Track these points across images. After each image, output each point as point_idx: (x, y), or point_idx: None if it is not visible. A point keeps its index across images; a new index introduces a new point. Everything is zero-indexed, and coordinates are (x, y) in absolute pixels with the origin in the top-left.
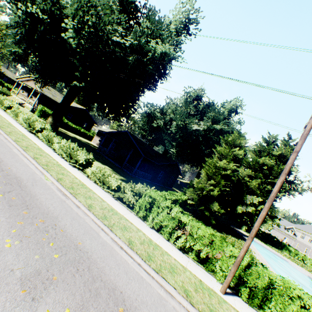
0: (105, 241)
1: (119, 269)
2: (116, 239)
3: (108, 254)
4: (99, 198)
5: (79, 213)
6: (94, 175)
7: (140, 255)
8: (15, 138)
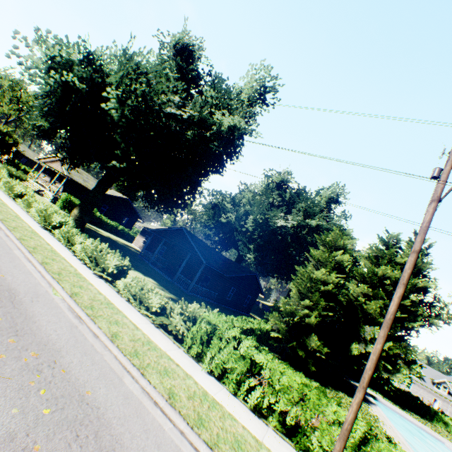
0: (130, 391)
1: (147, 439)
2: (148, 389)
3: (133, 413)
4: (131, 323)
5: (95, 345)
6: (128, 290)
7: (185, 416)
8: (20, 235)
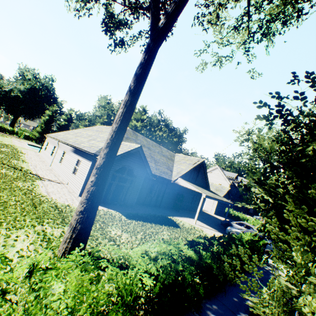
0: None
1: None
2: None
3: None
4: None
5: None
6: None
7: None
8: None
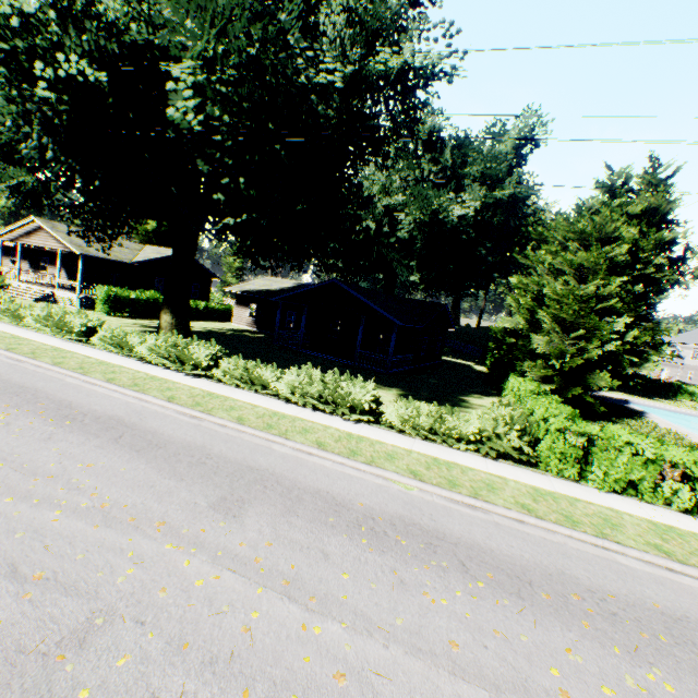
0: (647, 573)
1: None
2: (647, 558)
3: (693, 598)
4: (490, 476)
5: (542, 535)
6: (413, 425)
7: None
8: (227, 415)
